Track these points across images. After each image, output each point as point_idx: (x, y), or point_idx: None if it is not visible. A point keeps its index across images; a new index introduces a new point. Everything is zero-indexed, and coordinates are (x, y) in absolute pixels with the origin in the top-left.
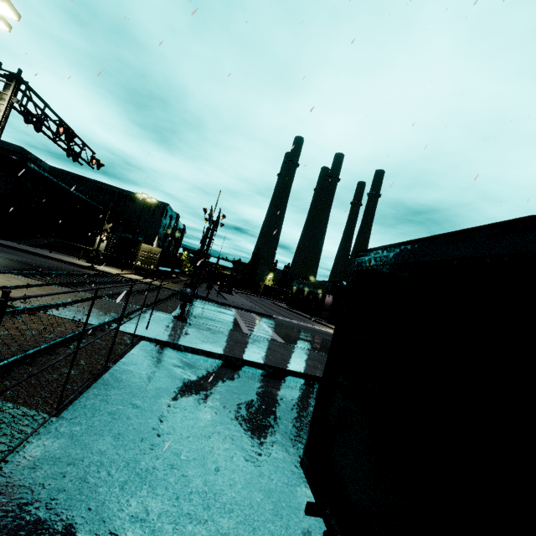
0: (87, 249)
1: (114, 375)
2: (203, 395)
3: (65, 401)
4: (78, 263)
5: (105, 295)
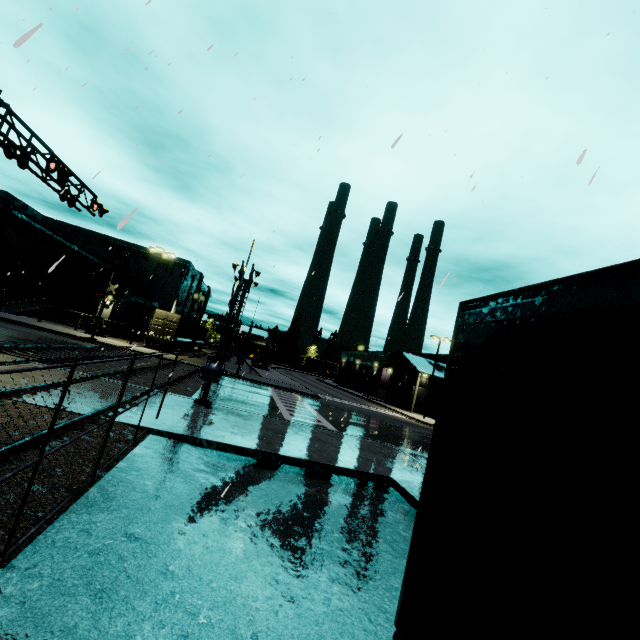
0: (87, 316)
1: (104, 489)
2: (232, 512)
3: (21, 539)
4: (74, 334)
5: (104, 373)
